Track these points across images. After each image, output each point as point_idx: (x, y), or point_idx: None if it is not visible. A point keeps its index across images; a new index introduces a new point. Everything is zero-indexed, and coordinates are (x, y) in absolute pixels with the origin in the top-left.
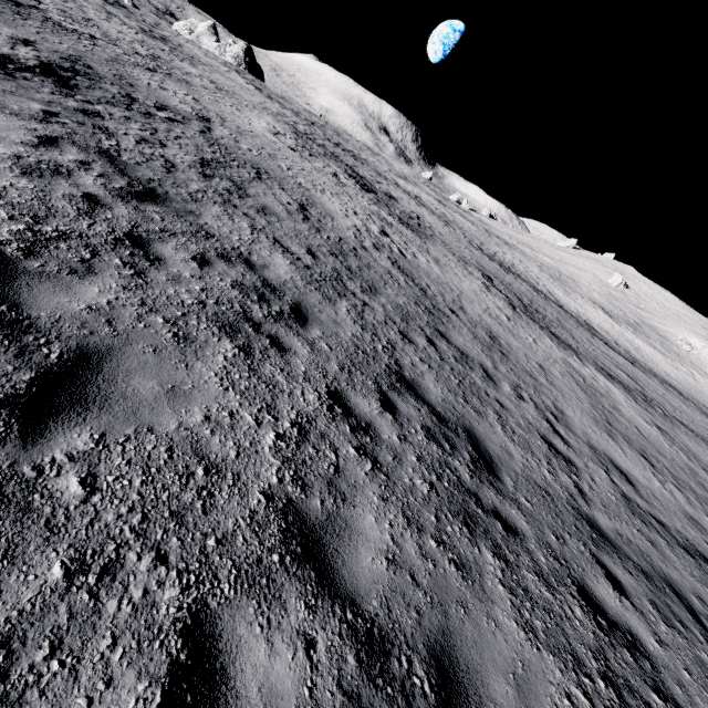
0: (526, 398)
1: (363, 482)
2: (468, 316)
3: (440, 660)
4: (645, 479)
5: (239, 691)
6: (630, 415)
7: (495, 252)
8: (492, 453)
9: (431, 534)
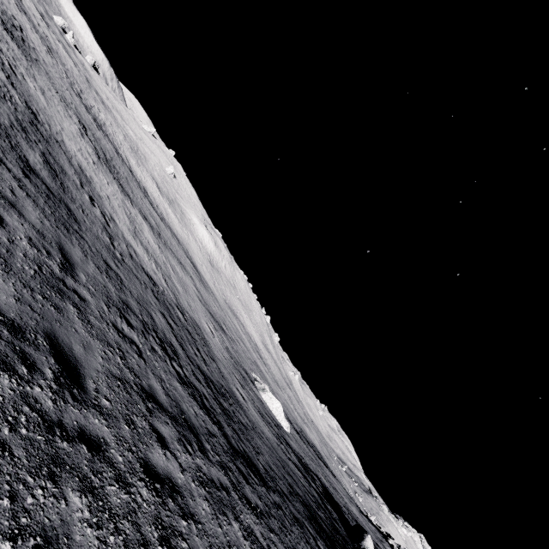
0: (96, 206)
1: (25, 198)
2: (67, 149)
3: (60, 246)
4: (143, 256)
5: (8, 222)
6: (148, 236)
7: (92, 106)
8: (77, 217)
9: (54, 224)
